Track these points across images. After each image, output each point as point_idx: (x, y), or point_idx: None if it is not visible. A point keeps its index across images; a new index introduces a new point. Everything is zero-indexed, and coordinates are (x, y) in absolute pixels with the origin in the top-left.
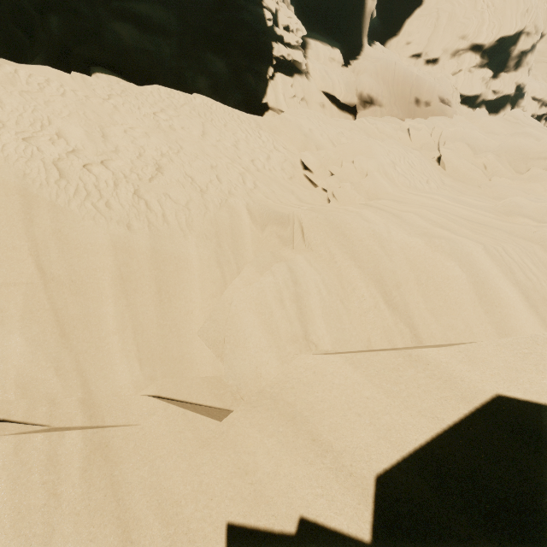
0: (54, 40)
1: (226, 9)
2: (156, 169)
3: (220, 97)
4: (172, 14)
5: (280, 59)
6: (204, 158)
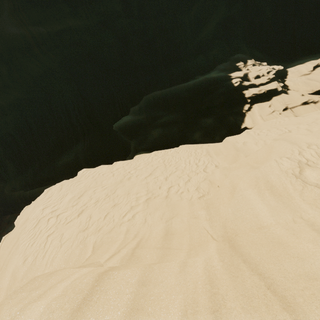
0: (132, 148)
1: (210, 94)
2: (78, 214)
3: (210, 137)
4: (179, 113)
5: (253, 96)
6: (118, 198)
